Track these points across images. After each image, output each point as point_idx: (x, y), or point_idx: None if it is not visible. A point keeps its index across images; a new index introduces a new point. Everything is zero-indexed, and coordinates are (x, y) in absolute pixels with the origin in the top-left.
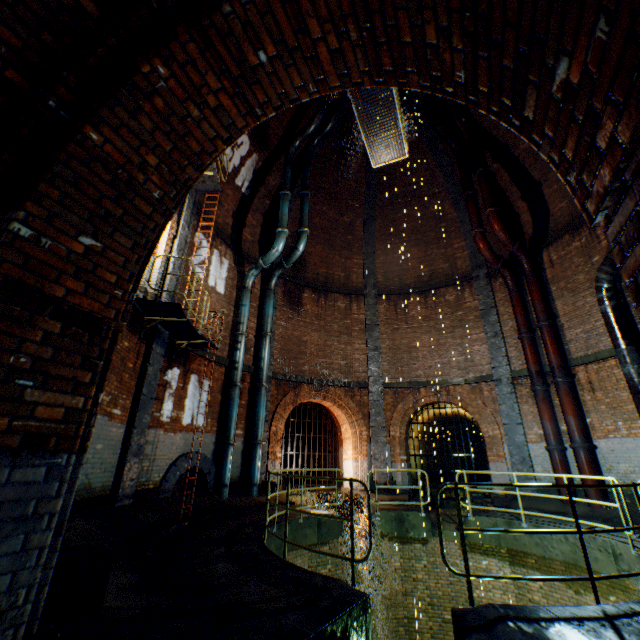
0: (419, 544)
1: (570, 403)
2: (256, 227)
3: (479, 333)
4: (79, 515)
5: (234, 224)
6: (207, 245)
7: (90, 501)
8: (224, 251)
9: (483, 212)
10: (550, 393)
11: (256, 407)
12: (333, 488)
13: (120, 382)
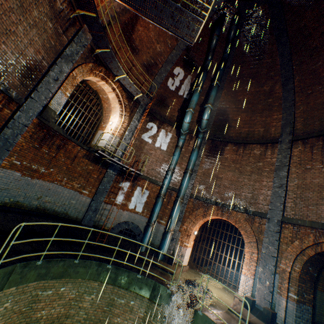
0: None
1: None
2: (195, 113)
3: None
4: (56, 221)
5: (178, 115)
6: (156, 128)
7: (65, 219)
8: (169, 129)
9: None
10: None
11: (172, 211)
12: None
13: (87, 181)
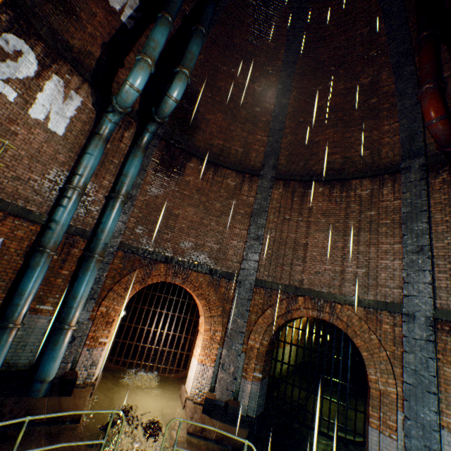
0: None
1: None
2: None
3: (394, 243)
4: None
5: (103, 58)
6: (36, 62)
7: None
8: (77, 84)
9: None
10: None
11: (76, 281)
12: (185, 375)
13: None
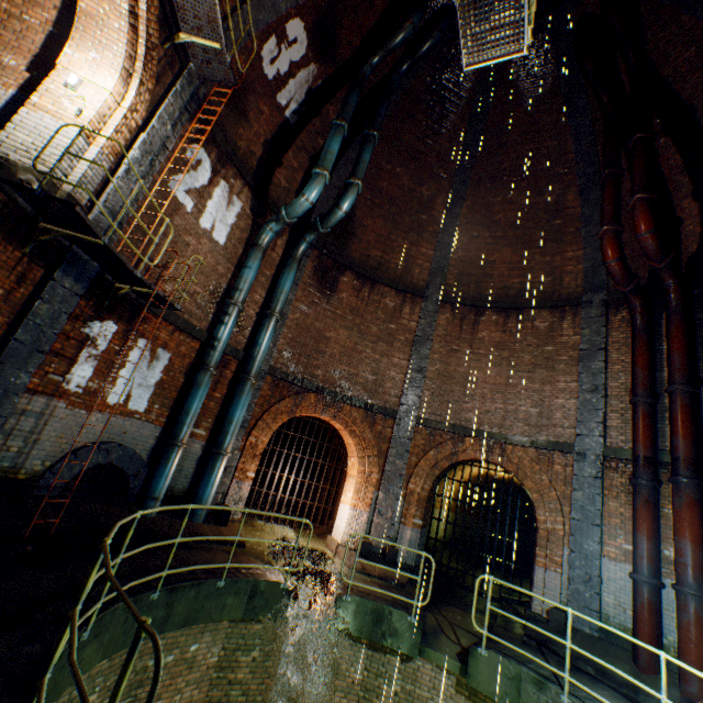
0: (397, 659)
1: (693, 521)
2: (297, 172)
3: (570, 382)
4: None
5: (264, 157)
6: (210, 170)
7: None
8: (239, 188)
9: (623, 211)
10: (659, 495)
11: (232, 405)
12: (323, 531)
13: None
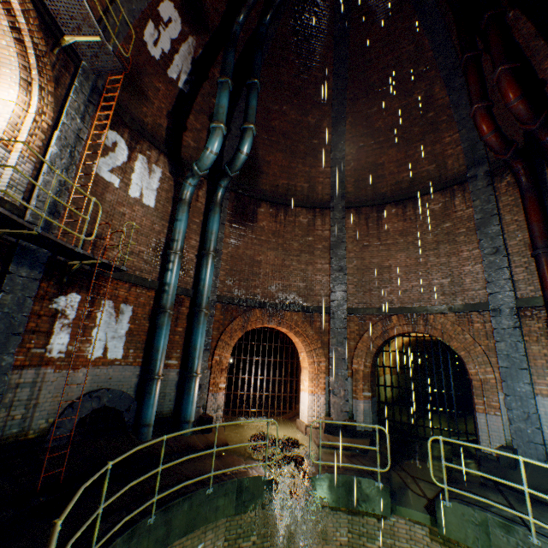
0: (373, 519)
1: None
2: (201, 132)
3: (472, 249)
4: None
5: (170, 126)
6: (127, 148)
7: None
8: (155, 157)
9: (488, 88)
10: None
11: (193, 335)
12: (293, 415)
13: None
